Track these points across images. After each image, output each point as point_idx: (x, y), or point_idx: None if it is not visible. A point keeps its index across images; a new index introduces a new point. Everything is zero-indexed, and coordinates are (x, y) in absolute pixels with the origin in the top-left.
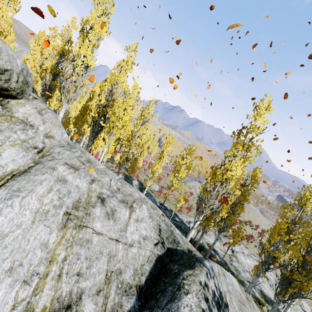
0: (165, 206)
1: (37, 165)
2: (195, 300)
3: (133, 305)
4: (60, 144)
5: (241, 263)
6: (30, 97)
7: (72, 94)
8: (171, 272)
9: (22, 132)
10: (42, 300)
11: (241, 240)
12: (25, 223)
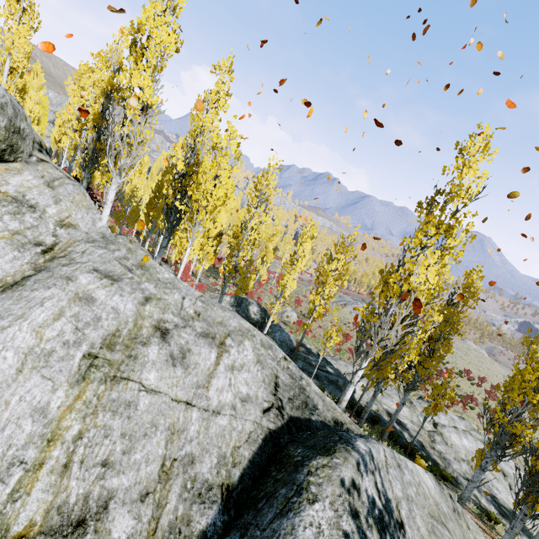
0: (308, 348)
1: (40, 274)
2: (330, 513)
3: (212, 522)
4: (88, 237)
5: (451, 447)
6: (33, 159)
7: (126, 159)
8: (290, 461)
9: (13, 217)
10: (28, 509)
11: (452, 405)
12: (3, 372)
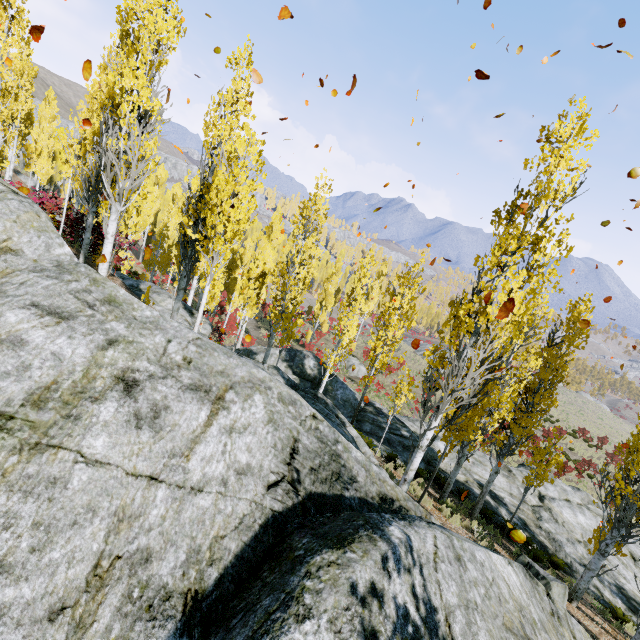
0: (377, 408)
1: None
2: (326, 637)
3: None
4: (35, 266)
5: (563, 525)
6: None
7: (125, 180)
8: (288, 557)
9: None
10: None
11: (564, 473)
12: None
